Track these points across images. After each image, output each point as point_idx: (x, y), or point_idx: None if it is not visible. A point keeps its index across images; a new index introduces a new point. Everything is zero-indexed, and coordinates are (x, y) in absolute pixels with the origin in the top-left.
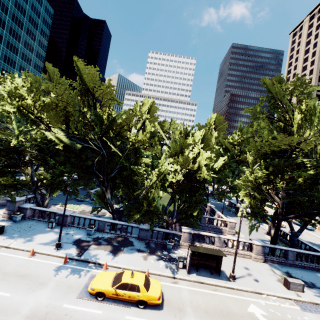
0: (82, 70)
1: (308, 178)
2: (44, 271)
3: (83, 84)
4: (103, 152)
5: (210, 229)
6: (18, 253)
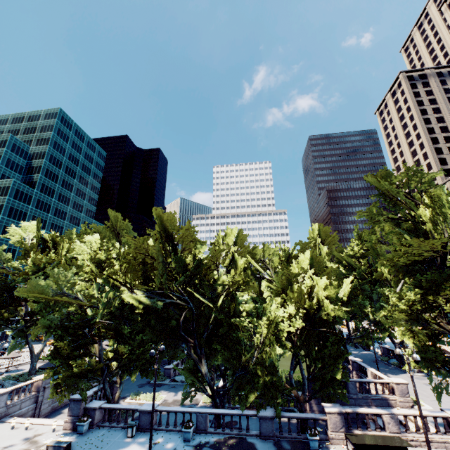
0: (163, 218)
1: None
2: None
3: (163, 231)
4: (190, 305)
5: (368, 402)
6: None
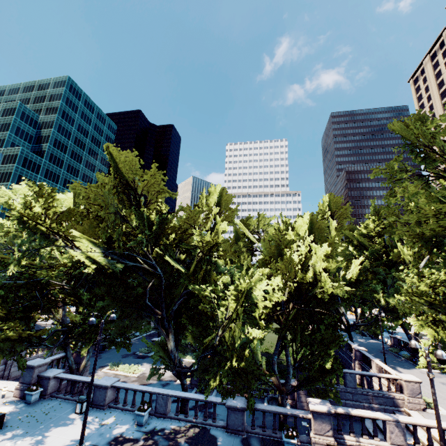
0: (117, 159)
1: None
2: None
3: (120, 177)
4: (158, 271)
5: (368, 399)
6: None
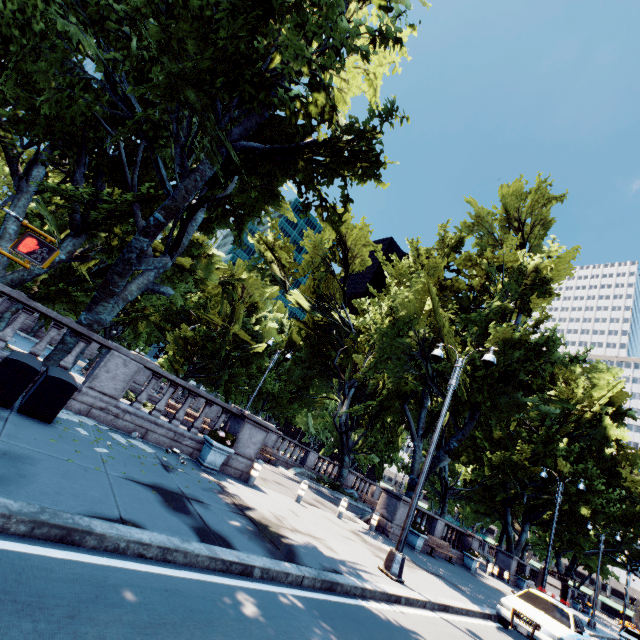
0: None
1: None
2: None
3: None
4: None
5: None
6: None
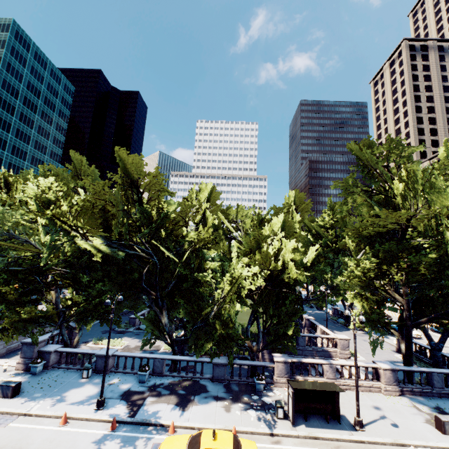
0: (125, 161)
1: (432, 264)
2: (85, 445)
3: (126, 177)
4: (154, 259)
5: (313, 353)
6: (44, 422)
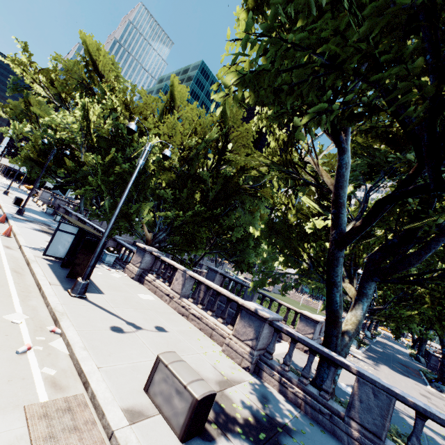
0: (86, 42)
1: None
2: None
3: (90, 58)
4: None
5: None
6: None
